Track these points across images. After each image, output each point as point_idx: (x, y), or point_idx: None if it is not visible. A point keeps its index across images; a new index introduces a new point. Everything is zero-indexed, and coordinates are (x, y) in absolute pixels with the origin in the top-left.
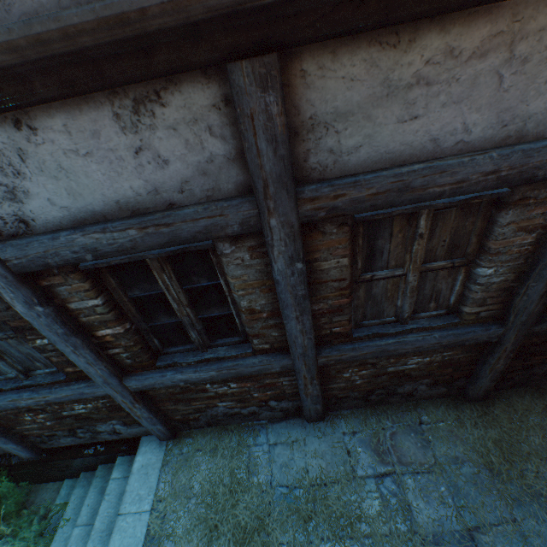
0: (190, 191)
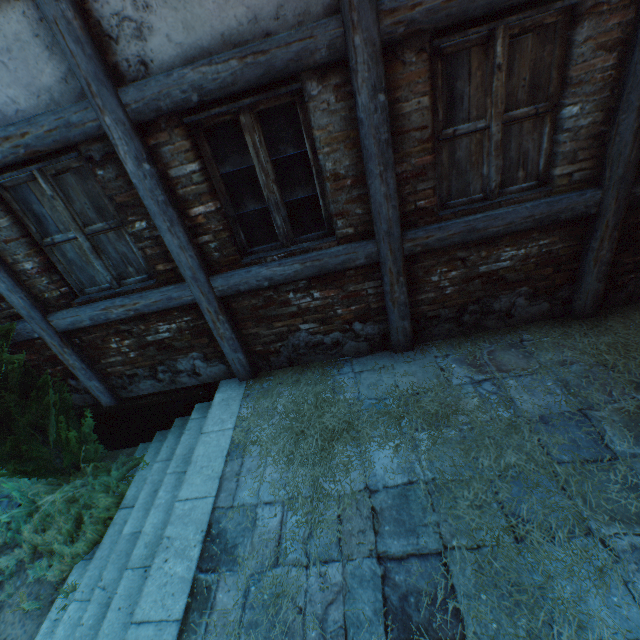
0: (284, 17)
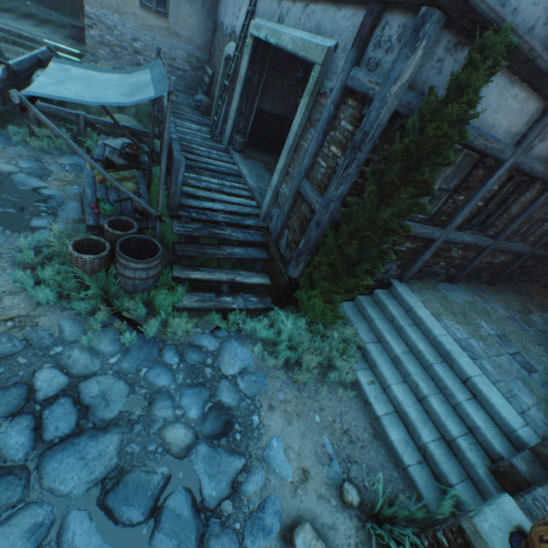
0: None
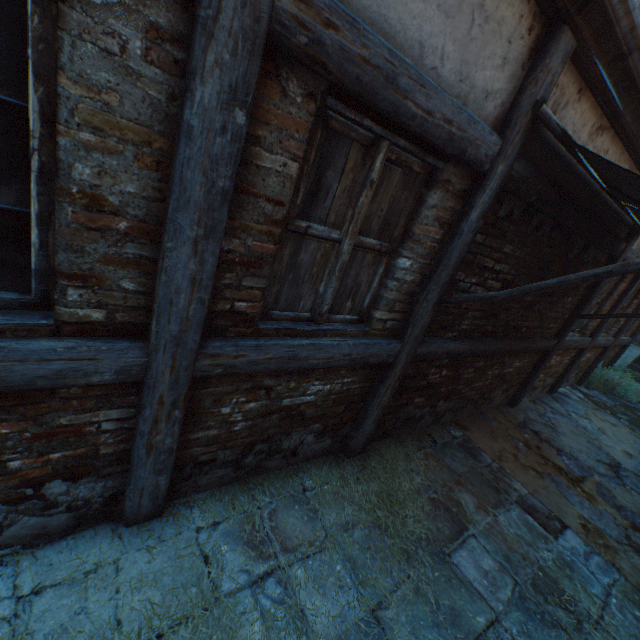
0: None
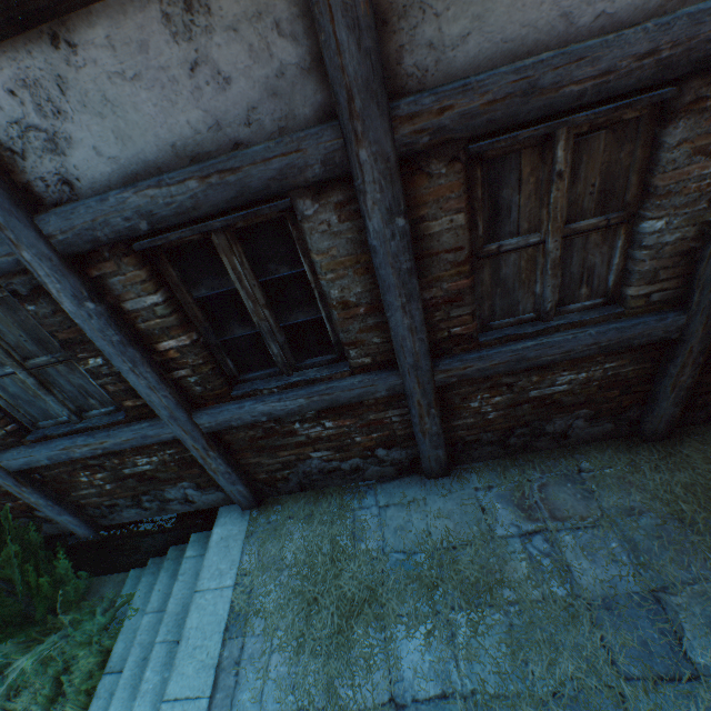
0: (258, 122)
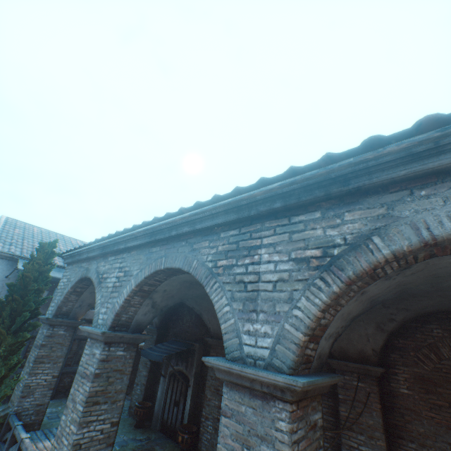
0: None
